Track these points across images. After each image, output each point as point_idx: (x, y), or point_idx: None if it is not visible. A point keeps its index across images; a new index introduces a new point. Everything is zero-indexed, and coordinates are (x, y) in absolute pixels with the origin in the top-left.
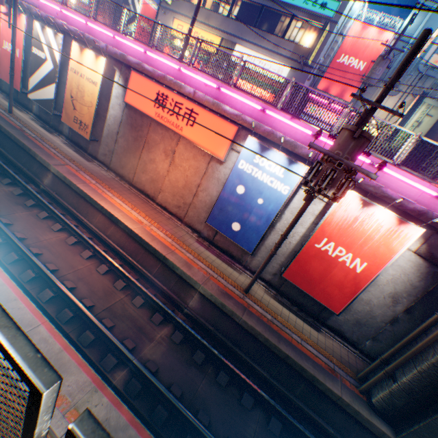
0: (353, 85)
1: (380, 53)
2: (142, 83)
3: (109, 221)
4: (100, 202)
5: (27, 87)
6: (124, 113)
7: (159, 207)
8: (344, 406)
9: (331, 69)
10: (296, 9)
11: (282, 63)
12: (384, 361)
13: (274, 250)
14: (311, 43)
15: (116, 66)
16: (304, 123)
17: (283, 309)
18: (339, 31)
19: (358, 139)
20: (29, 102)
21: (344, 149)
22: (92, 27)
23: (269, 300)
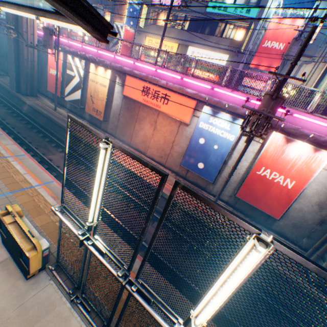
0: (276, 60)
1: (295, 36)
2: (133, 82)
3: (120, 169)
4: (114, 157)
5: (63, 94)
6: (123, 102)
7: (148, 158)
8: (288, 279)
9: (258, 52)
10: (228, 16)
11: (222, 53)
12: (316, 248)
13: (228, 178)
14: (241, 37)
15: (116, 74)
16: (241, 93)
17: None
18: (261, 26)
19: (275, 99)
20: (64, 102)
21: (267, 106)
22: (101, 53)
23: None
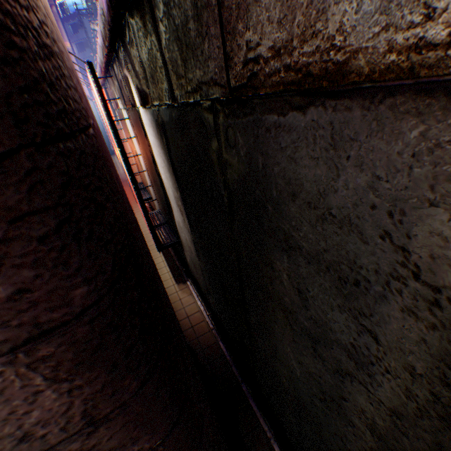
0: None
1: None
2: None
3: None
4: None
5: None
6: None
7: None
8: None
9: None
10: None
11: None
12: None
13: None
14: None
15: None
16: None
17: (159, 258)
18: None
19: None
20: None
21: None
22: None
23: (153, 250)
